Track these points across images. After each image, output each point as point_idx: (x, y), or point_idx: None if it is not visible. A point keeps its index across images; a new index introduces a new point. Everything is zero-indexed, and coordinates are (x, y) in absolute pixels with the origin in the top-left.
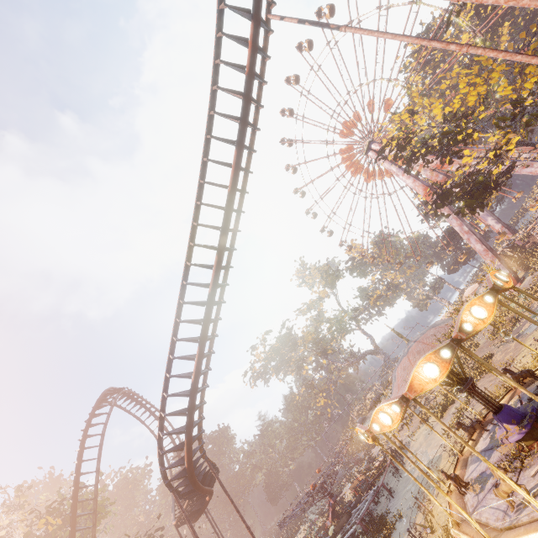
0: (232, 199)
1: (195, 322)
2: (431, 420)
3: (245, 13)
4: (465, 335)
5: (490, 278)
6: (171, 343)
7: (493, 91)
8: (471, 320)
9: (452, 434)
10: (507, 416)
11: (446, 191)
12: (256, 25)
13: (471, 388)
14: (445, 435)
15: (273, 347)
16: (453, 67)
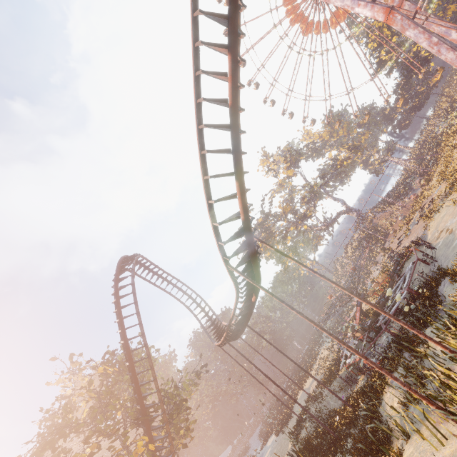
0: None
1: (219, 14)
2: (446, 205)
3: None
4: None
5: None
6: (193, 55)
7: None
8: None
9: None
10: None
11: None
12: None
13: None
14: None
15: (258, 223)
16: None
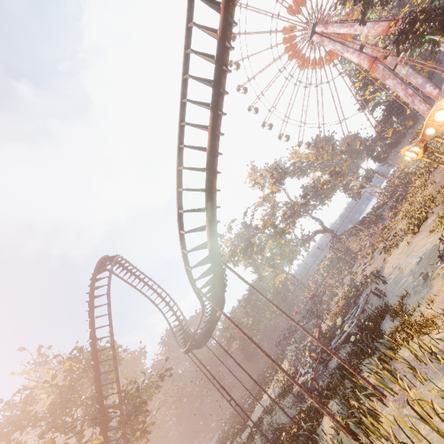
0: None
1: (205, 79)
2: (403, 243)
3: None
4: None
5: None
6: (180, 108)
7: None
8: None
9: None
10: None
11: (411, 20)
12: None
13: None
14: (430, 235)
15: (238, 233)
16: None
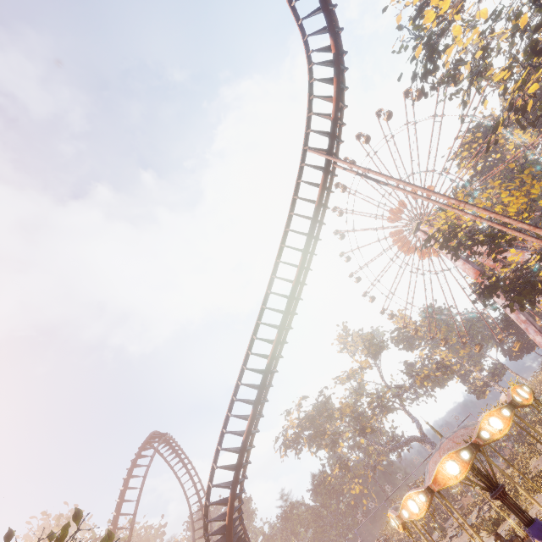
0: (295, 291)
1: (253, 386)
2: (482, 535)
3: (318, 168)
4: (482, 442)
5: (510, 393)
6: (230, 402)
7: (539, 197)
8: (488, 429)
9: (471, 531)
10: (537, 531)
11: (493, 284)
12: (326, 177)
13: (501, 495)
14: None
15: (308, 415)
16: (506, 157)
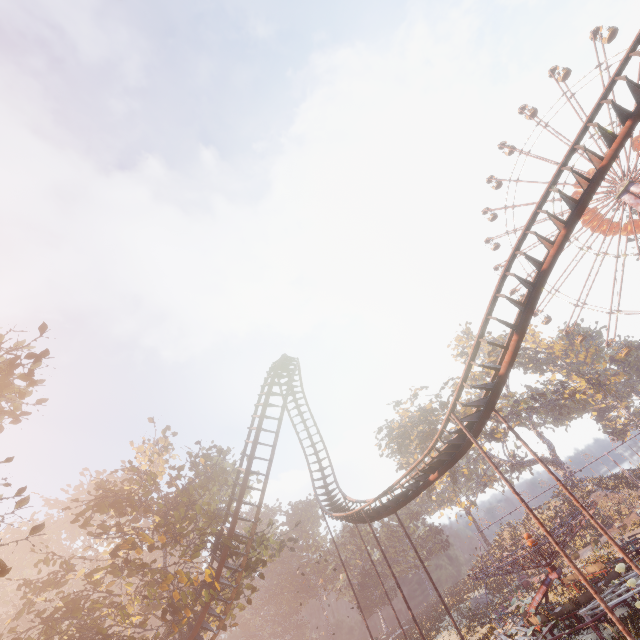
0: None
1: (571, 198)
2: None
3: None
4: None
5: None
6: (532, 217)
7: None
8: None
9: None
10: None
11: None
12: None
13: None
14: None
15: (423, 408)
16: None
